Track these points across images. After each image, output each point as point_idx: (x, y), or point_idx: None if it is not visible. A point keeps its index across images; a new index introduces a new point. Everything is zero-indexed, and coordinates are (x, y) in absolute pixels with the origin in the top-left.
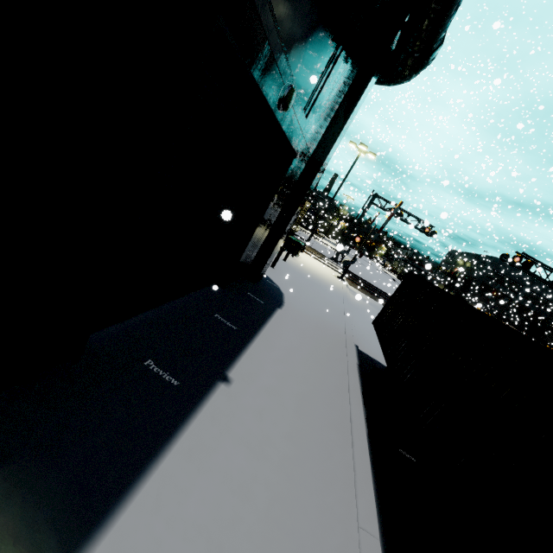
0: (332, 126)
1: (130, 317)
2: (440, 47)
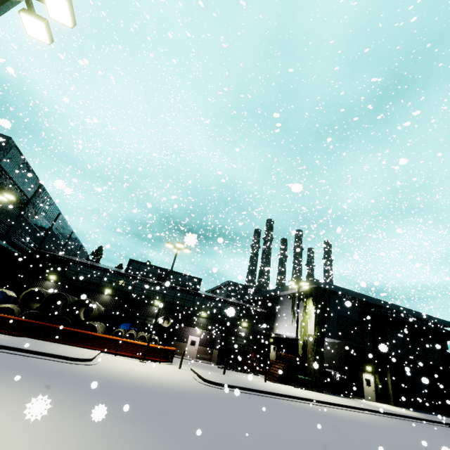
0: (442, 358)
1: (416, 409)
2: (448, 333)
